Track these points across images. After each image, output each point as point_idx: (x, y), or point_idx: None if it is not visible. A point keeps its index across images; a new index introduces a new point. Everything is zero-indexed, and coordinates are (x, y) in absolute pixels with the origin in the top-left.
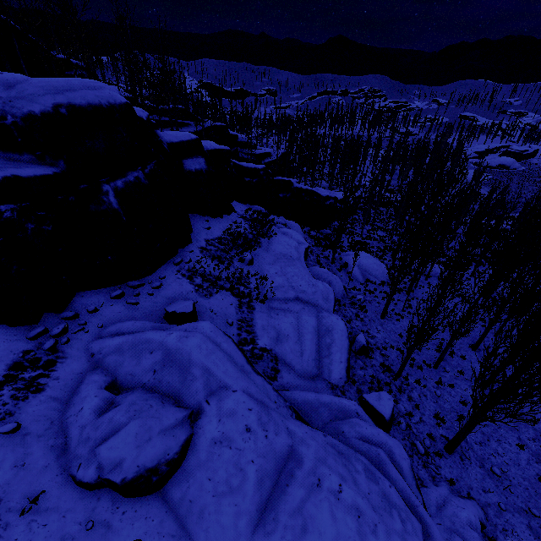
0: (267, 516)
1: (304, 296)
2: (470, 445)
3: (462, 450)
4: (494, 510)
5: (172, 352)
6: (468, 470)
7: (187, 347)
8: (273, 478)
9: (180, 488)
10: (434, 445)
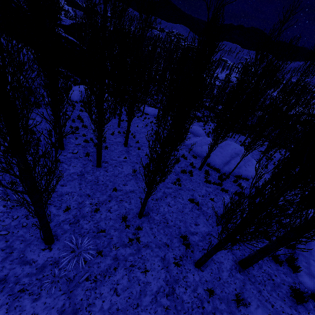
0: None
1: None
2: None
3: None
4: None
5: None
6: None
7: None
8: None
9: None
10: None
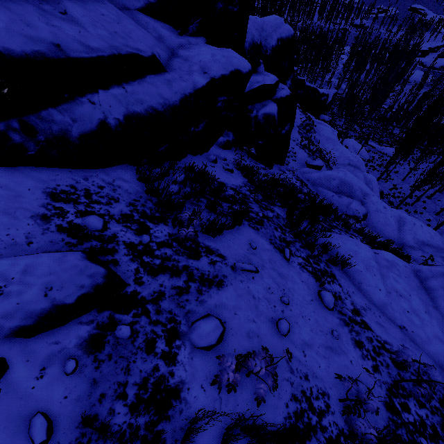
0: (401, 231)
1: (353, 163)
2: None
3: None
4: None
5: (343, 179)
6: None
7: (349, 178)
8: (398, 222)
9: (369, 223)
10: None
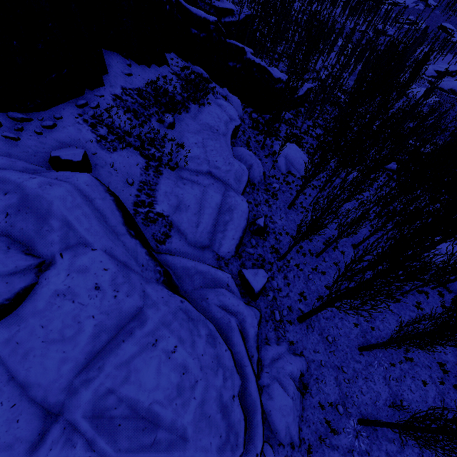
0: (94, 365)
1: (217, 172)
2: (318, 319)
3: (311, 321)
4: (316, 365)
5: (30, 198)
6: (309, 336)
7: (48, 196)
8: (112, 333)
9: (9, 330)
10: (290, 315)
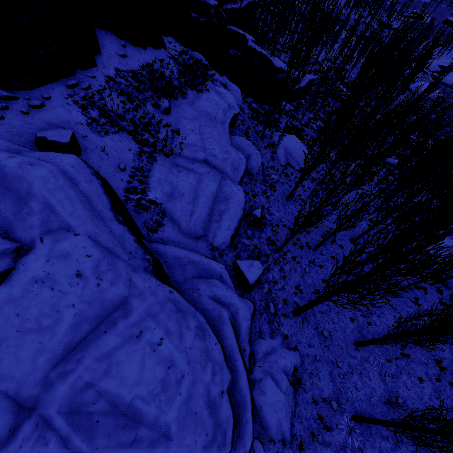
0: (73, 357)
1: (213, 160)
2: (314, 313)
3: (306, 315)
4: (310, 359)
5: (9, 178)
6: (304, 330)
7: (28, 177)
8: (93, 324)
9: None
10: (285, 308)
